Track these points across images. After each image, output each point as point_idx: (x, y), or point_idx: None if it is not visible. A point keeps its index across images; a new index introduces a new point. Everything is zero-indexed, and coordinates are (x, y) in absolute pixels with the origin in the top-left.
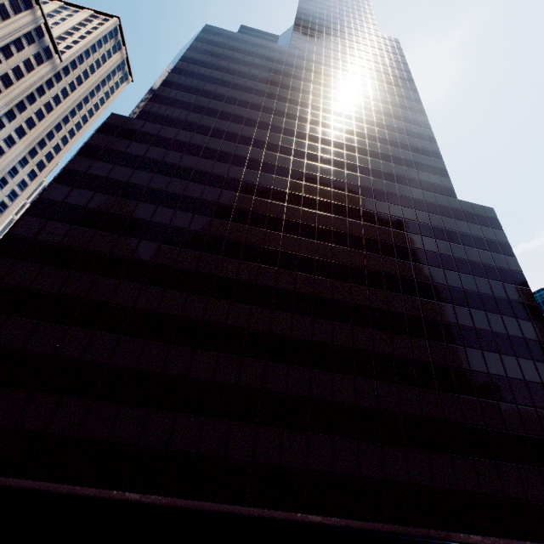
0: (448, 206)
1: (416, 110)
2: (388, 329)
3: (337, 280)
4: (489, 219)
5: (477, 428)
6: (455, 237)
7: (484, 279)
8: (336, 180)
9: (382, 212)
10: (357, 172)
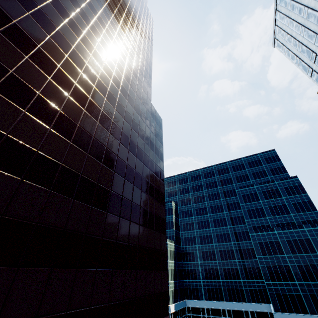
0: (146, 101)
1: (149, 50)
2: (71, 139)
3: (35, 63)
4: (159, 122)
5: (110, 241)
6: (143, 117)
7: (148, 147)
8: (84, 11)
9: (109, 66)
10: (104, 29)
